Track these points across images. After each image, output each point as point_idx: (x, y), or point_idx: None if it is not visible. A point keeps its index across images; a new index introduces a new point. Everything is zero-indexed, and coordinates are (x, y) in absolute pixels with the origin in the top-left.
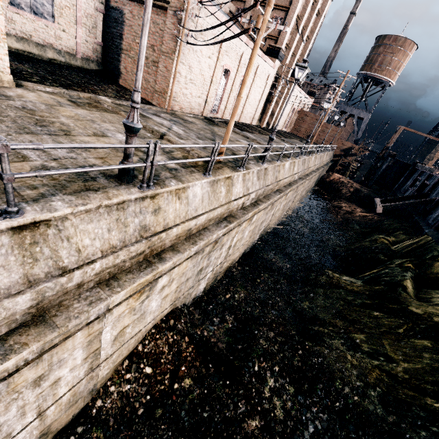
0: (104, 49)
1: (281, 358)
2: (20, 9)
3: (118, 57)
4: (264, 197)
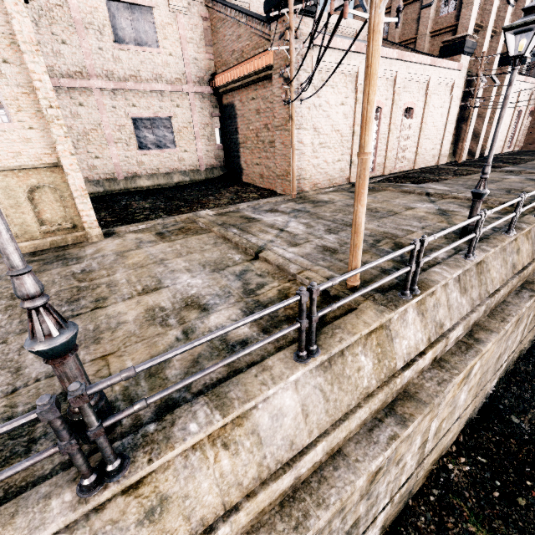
0: (225, 151)
1: None
2: (148, 149)
3: (237, 153)
4: (491, 316)
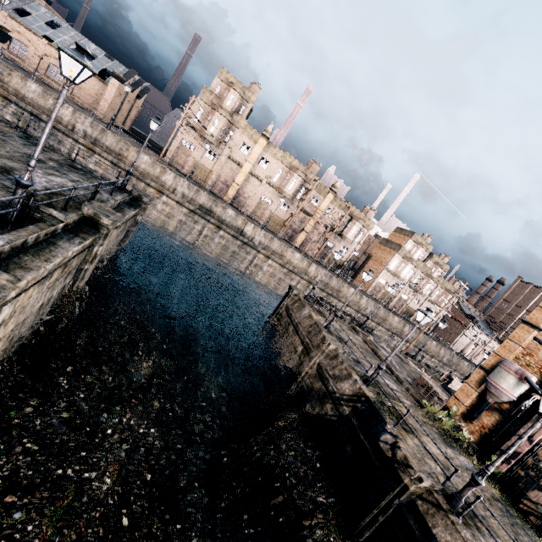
0: None
1: None
2: None
3: None
4: None
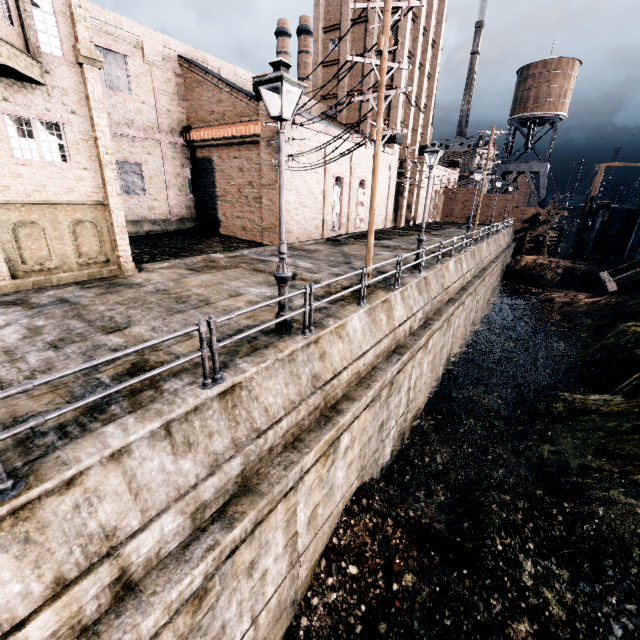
0: (197, 203)
1: (533, 529)
2: None
3: (214, 206)
4: (434, 314)
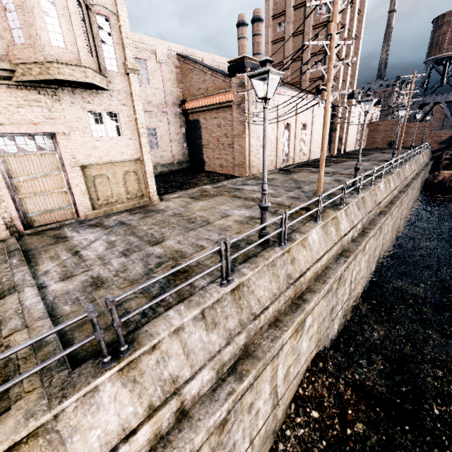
0: (190, 150)
1: None
2: None
3: (201, 152)
4: (369, 224)
